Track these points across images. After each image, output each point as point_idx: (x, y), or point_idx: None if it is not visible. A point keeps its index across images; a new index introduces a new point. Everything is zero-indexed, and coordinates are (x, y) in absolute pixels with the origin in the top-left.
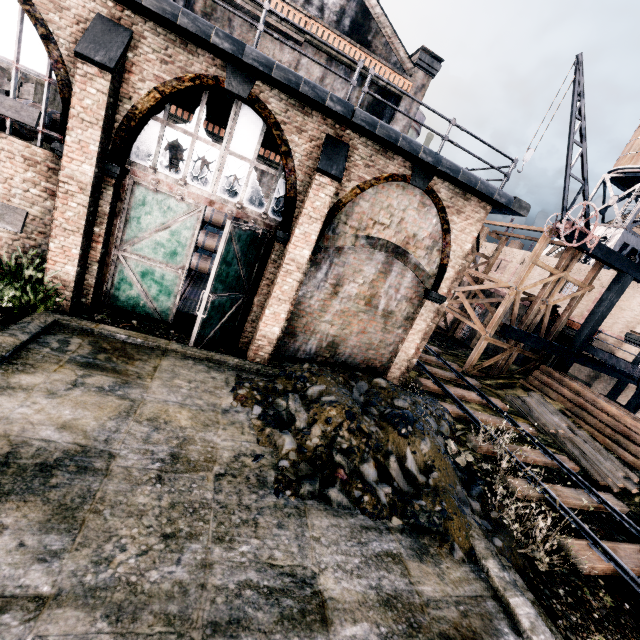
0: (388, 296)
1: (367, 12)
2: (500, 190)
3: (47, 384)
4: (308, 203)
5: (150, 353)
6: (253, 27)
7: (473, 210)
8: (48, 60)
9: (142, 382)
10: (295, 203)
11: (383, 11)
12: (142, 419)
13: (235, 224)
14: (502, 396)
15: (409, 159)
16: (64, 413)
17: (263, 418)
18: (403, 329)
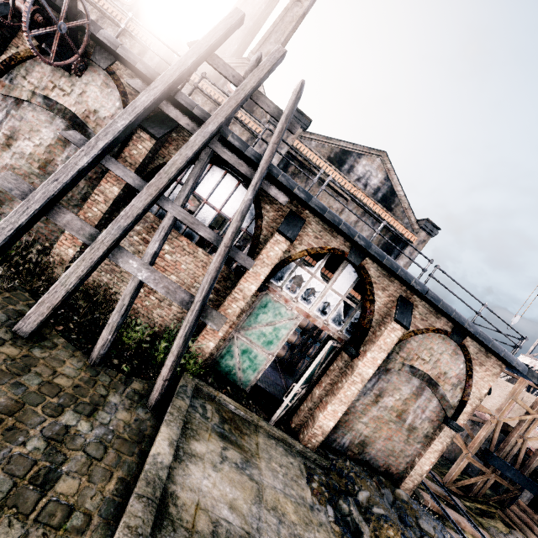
0: (415, 414)
1: (394, 192)
2: (518, 360)
3: (209, 454)
4: (382, 338)
5: (249, 427)
6: (320, 185)
7: (491, 365)
8: (249, 221)
9: (255, 461)
10: (368, 332)
11: (405, 194)
12: (269, 507)
13: (332, 343)
14: (485, 526)
15: (452, 322)
16: (227, 490)
17: (337, 522)
18: (421, 445)
